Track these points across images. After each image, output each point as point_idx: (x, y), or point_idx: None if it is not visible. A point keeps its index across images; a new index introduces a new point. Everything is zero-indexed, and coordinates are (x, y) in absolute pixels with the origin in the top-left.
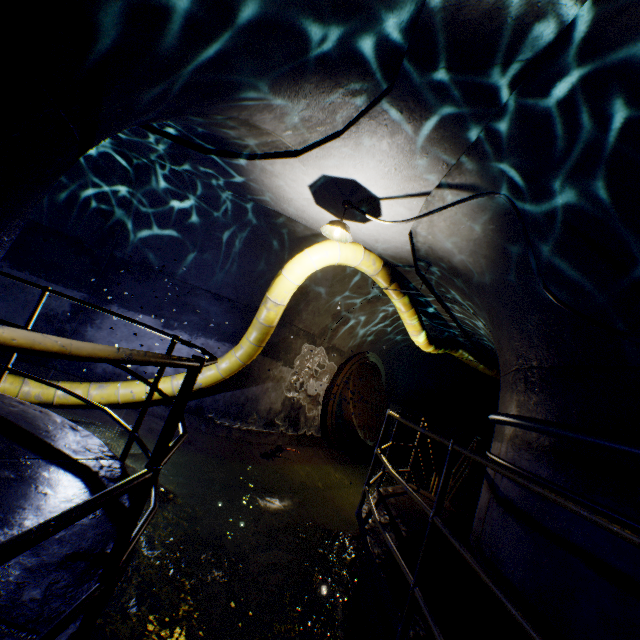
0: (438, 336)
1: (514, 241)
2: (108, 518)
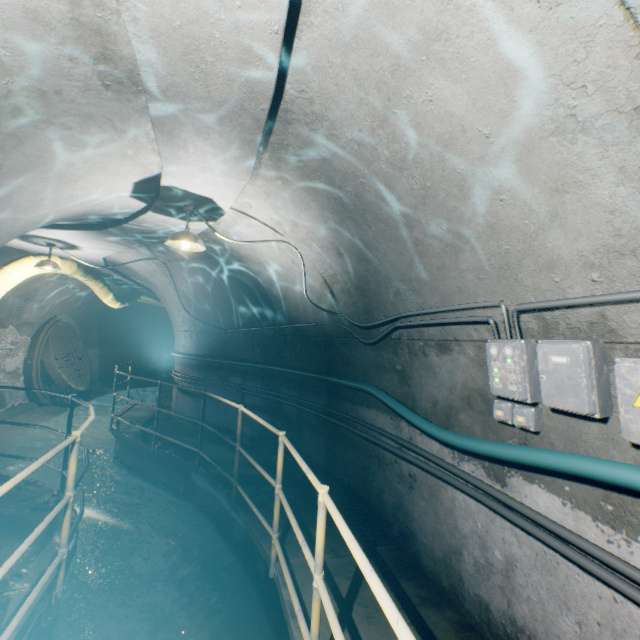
0: (124, 289)
1: (171, 278)
2: (3, 481)
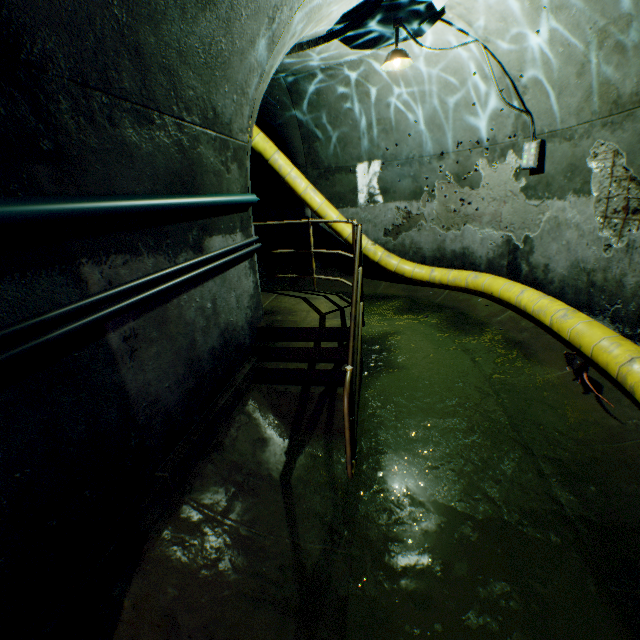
0: None
1: None
2: None
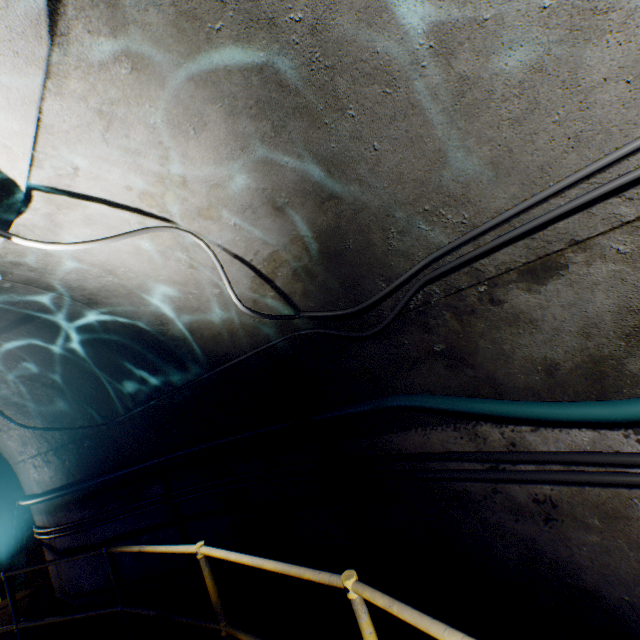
0: None
1: None
2: None
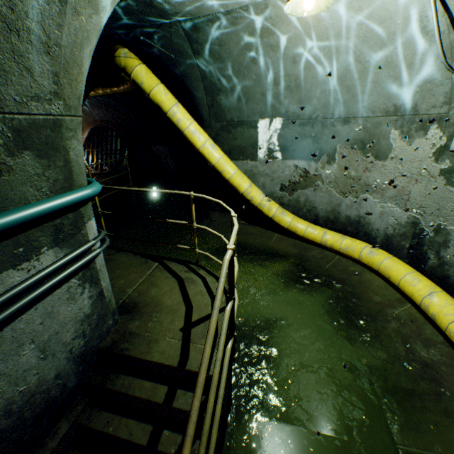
0: None
1: None
2: None
